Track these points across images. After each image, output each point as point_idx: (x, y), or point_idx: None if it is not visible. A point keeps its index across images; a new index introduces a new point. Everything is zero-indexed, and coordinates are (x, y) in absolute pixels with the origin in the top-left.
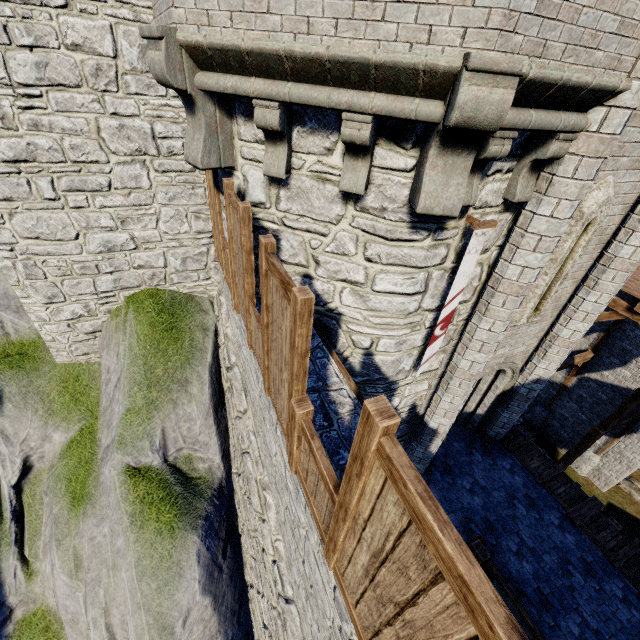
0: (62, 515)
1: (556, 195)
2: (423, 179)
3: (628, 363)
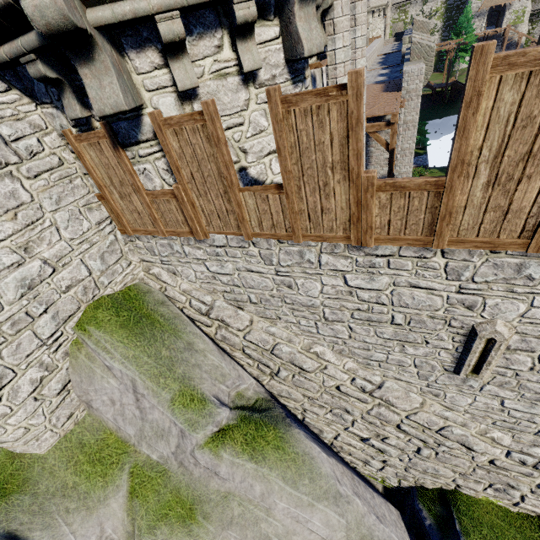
0: None
1: (340, 31)
2: (299, 31)
3: (367, 167)
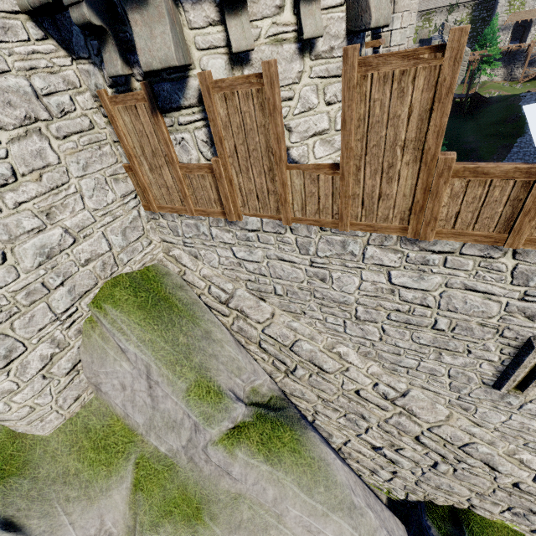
0: None
1: (400, 10)
2: None
3: None
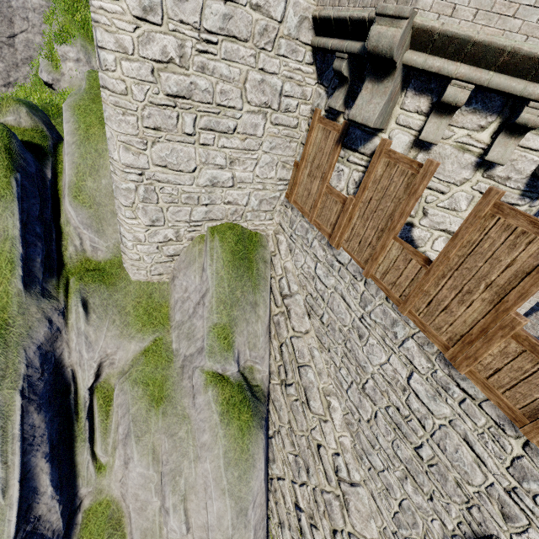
0: (140, 415)
1: None
2: None
3: (529, 315)
